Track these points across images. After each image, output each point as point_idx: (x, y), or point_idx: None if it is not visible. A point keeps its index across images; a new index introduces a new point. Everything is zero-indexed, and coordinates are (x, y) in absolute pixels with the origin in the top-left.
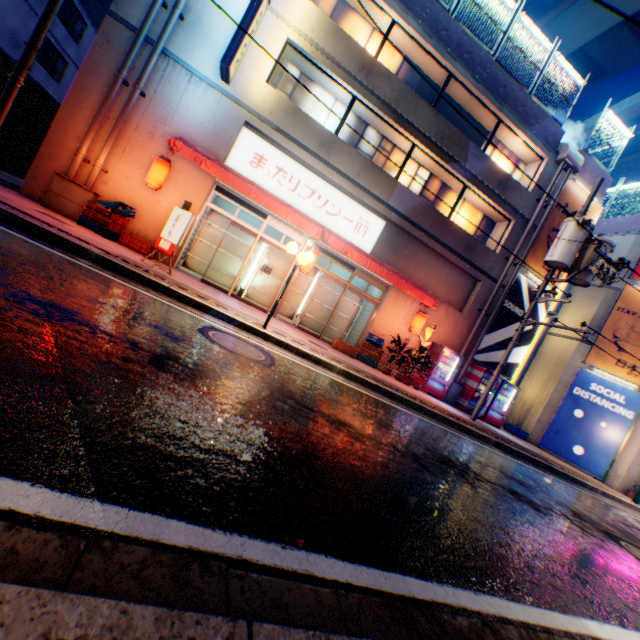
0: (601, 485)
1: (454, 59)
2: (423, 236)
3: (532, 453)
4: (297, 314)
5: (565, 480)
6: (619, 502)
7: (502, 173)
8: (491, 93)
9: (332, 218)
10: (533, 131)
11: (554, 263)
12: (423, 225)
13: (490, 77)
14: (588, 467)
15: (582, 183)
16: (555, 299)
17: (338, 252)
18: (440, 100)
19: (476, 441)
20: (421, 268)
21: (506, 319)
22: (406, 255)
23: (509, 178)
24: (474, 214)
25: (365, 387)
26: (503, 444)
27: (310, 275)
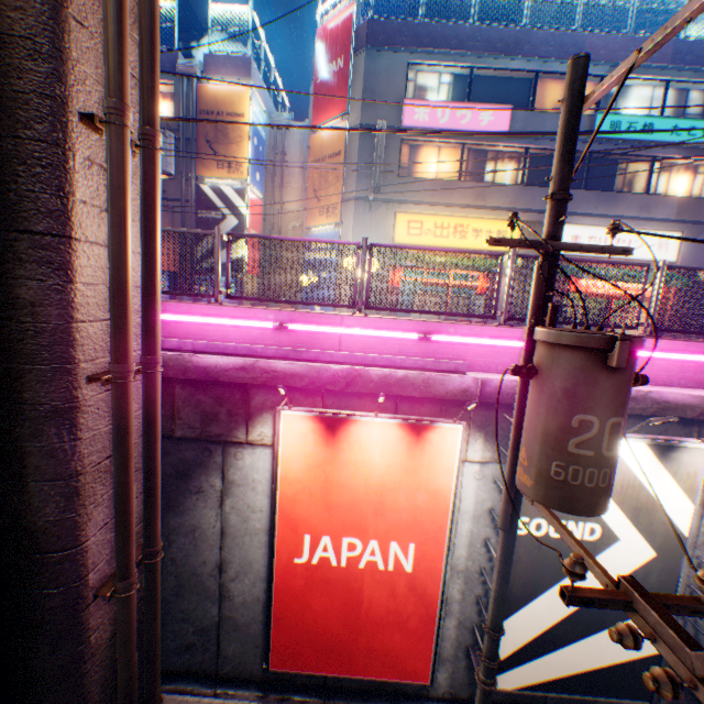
0: None
1: None
2: None
3: None
4: None
5: None
6: None
7: None
8: None
9: None
10: None
11: None
12: None
13: None
14: None
15: (222, 79)
16: None
17: None
18: None
19: None
20: None
21: (210, 226)
22: None
23: None
24: None
25: None
26: None
27: None
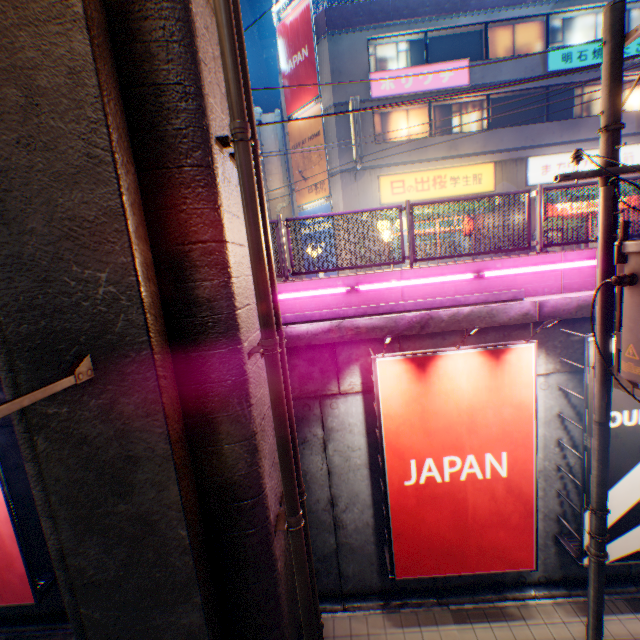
0: None
1: None
2: None
3: None
4: None
5: None
6: None
7: None
8: None
9: None
10: None
11: None
12: None
13: None
14: None
15: None
16: None
17: None
18: None
19: None
20: None
21: None
22: None
23: None
24: None
25: None
26: None
27: None
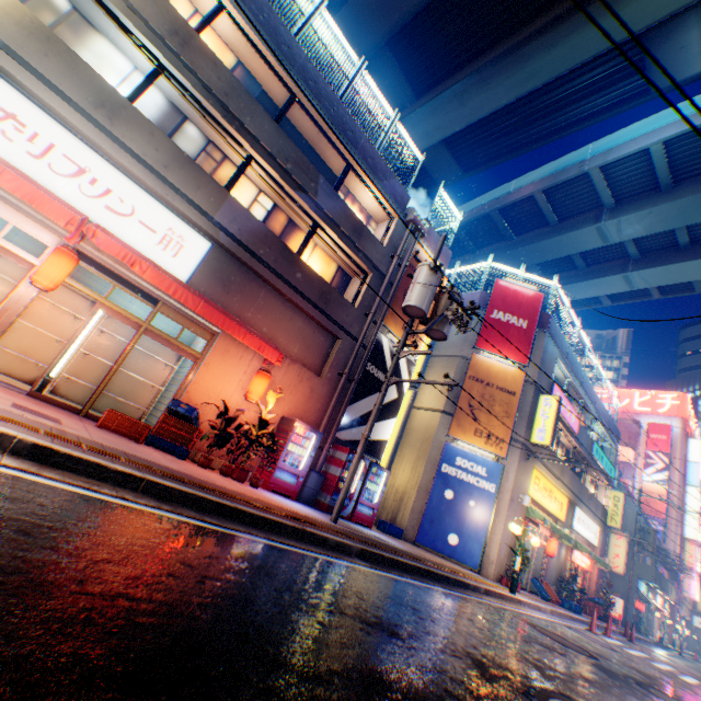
0: (481, 579)
1: (299, 81)
2: (267, 271)
3: (409, 555)
4: (50, 377)
5: (449, 586)
6: (501, 597)
7: (357, 220)
8: (341, 133)
9: (119, 218)
10: (384, 187)
11: (413, 310)
12: (266, 257)
13: (339, 117)
14: (465, 558)
15: (430, 250)
16: (417, 351)
17: (127, 270)
18: (287, 126)
19: (330, 555)
20: (266, 314)
21: (371, 386)
22: (244, 294)
23: (364, 227)
24: (331, 263)
25: (99, 481)
26: (372, 551)
27: (84, 313)
